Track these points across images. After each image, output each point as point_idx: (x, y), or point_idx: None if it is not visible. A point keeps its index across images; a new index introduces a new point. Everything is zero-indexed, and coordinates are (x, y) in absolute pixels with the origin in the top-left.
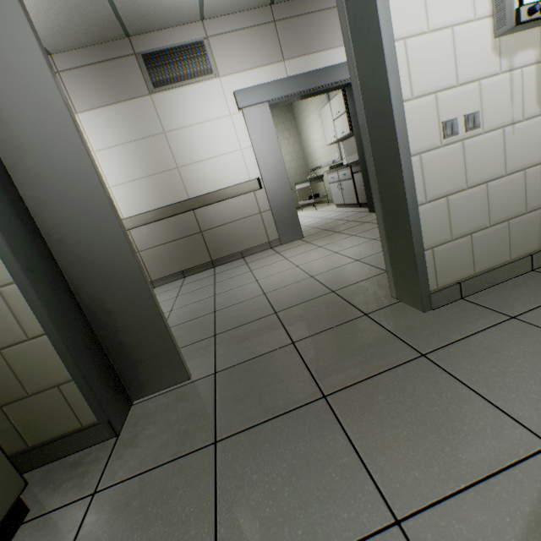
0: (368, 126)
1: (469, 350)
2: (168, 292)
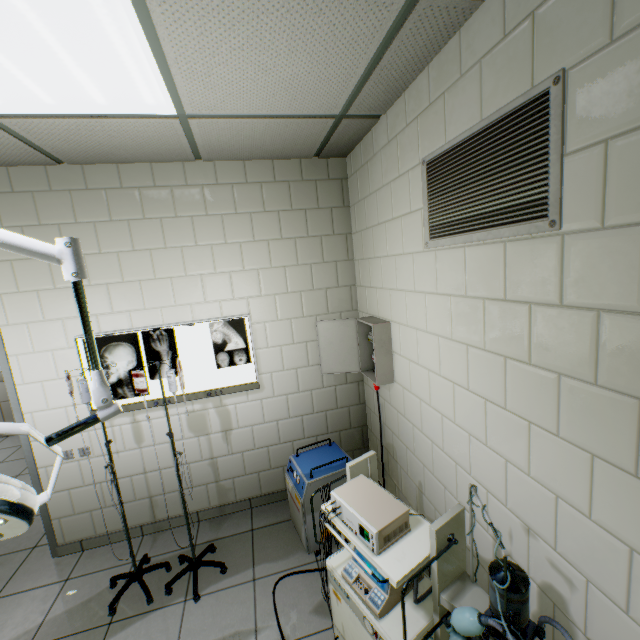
0: None
1: (14, 601)
2: (5, 452)
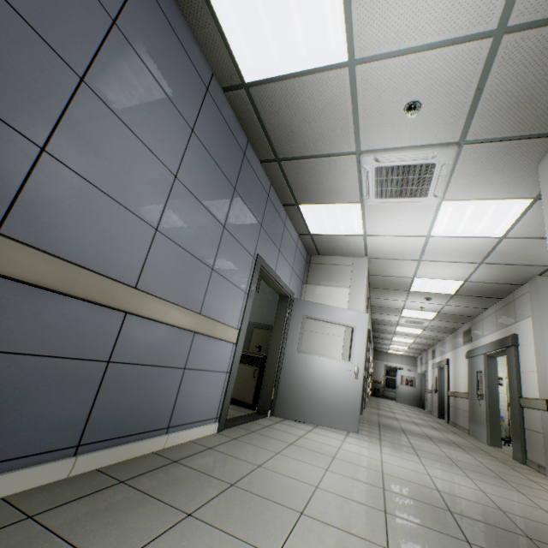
0: (488, 397)
1: None
2: (387, 429)
